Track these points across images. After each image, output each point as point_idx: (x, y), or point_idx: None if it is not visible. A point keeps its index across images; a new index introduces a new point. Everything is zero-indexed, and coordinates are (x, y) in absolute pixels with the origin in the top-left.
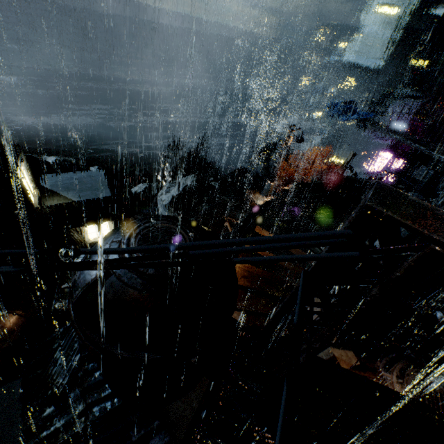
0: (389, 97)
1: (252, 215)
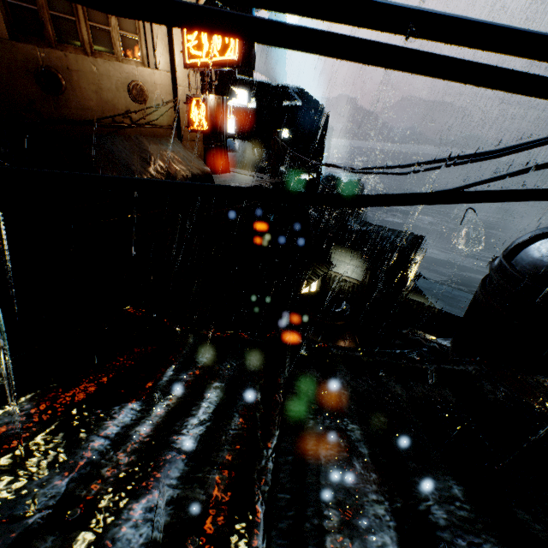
0: None
1: None
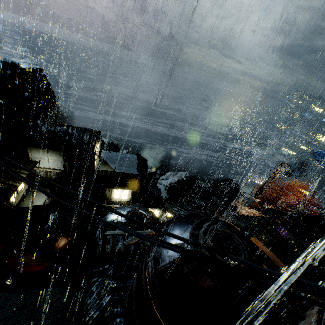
0: None
1: (250, 226)
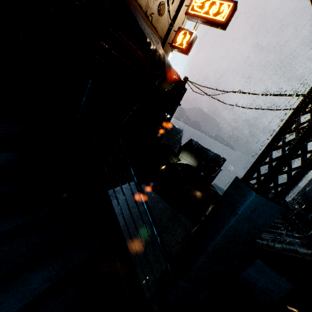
0: None
1: None
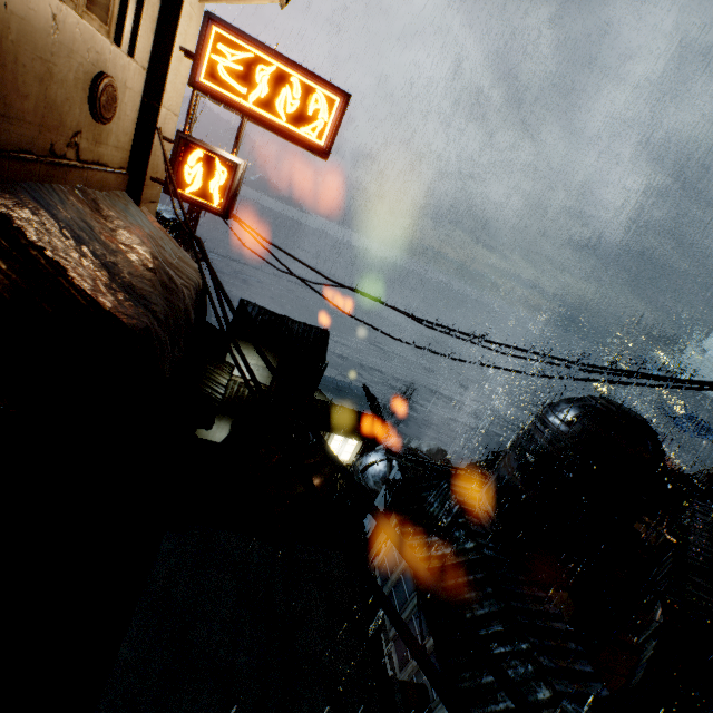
0: None
1: None
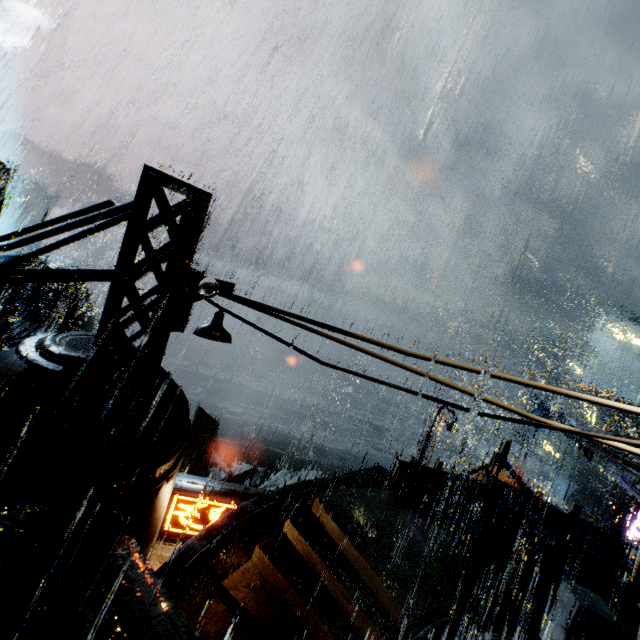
0: (637, 429)
1: (317, 481)
